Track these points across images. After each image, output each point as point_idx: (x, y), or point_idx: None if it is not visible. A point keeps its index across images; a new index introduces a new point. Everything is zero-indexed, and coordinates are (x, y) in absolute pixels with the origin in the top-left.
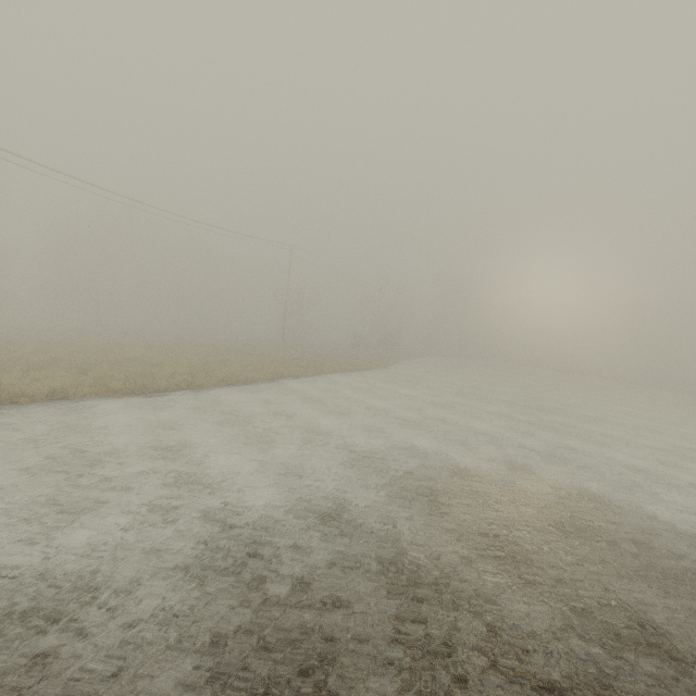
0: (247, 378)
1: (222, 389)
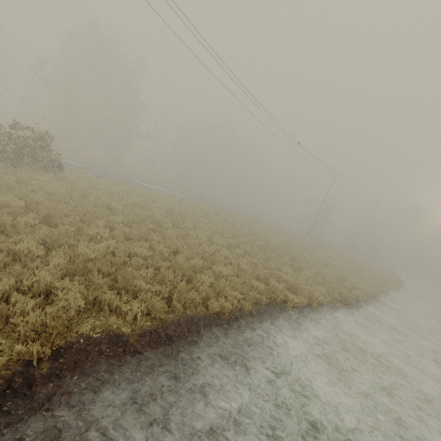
0: (374, 294)
1: (372, 304)
